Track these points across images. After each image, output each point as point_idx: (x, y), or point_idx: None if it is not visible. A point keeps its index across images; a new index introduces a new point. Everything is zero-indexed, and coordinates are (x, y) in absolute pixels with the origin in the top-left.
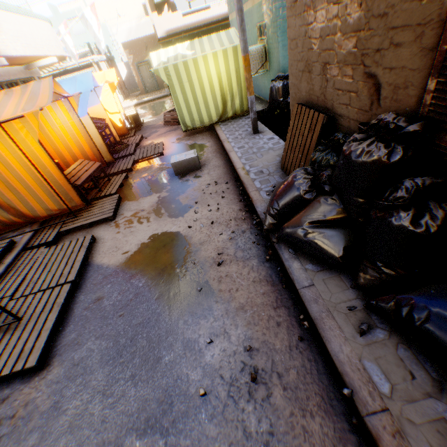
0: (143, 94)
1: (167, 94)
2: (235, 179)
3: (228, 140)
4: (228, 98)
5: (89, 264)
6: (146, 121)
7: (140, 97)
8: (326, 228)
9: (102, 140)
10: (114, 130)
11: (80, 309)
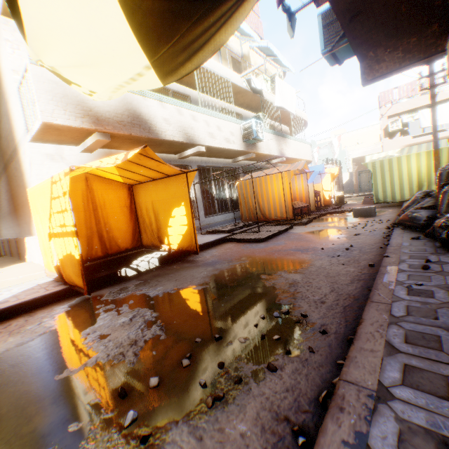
0: (355, 192)
1: None
2: None
3: None
4: (423, 183)
5: (287, 232)
6: (348, 203)
7: (352, 193)
8: (422, 210)
9: (314, 197)
10: (322, 199)
11: (280, 237)
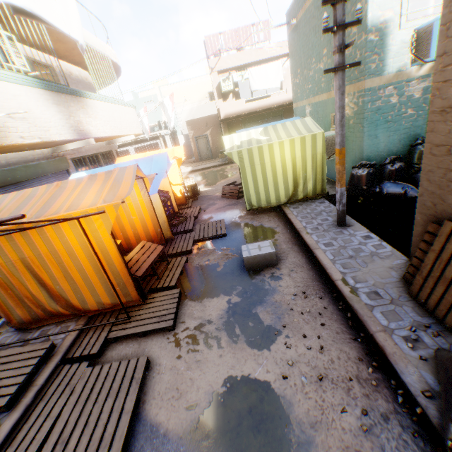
0: (197, 161)
1: (221, 164)
2: (330, 292)
3: (307, 230)
4: (300, 180)
5: (139, 416)
6: (202, 190)
7: (195, 164)
8: None
9: (165, 217)
10: (174, 202)
11: None
